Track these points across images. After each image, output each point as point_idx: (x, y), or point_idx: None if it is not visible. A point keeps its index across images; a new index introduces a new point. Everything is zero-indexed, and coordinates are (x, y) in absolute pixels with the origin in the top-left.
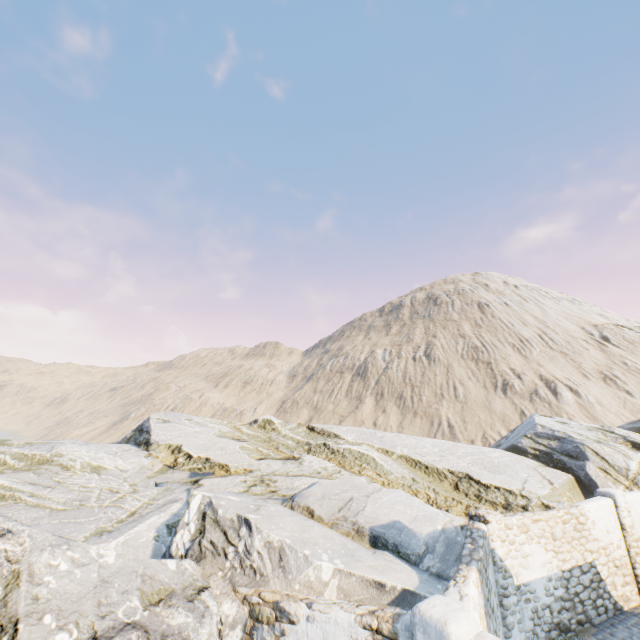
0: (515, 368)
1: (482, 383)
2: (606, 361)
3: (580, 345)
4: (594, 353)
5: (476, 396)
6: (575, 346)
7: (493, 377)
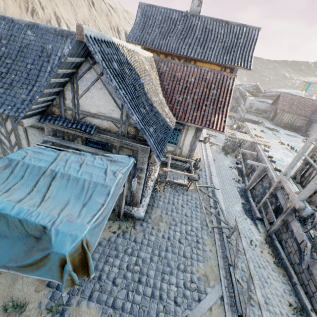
0: (42, 2)
1: (19, 4)
2: (89, 17)
3: (81, 2)
4: (86, 10)
5: (13, 12)
6: (78, 2)
7: (27, 3)
